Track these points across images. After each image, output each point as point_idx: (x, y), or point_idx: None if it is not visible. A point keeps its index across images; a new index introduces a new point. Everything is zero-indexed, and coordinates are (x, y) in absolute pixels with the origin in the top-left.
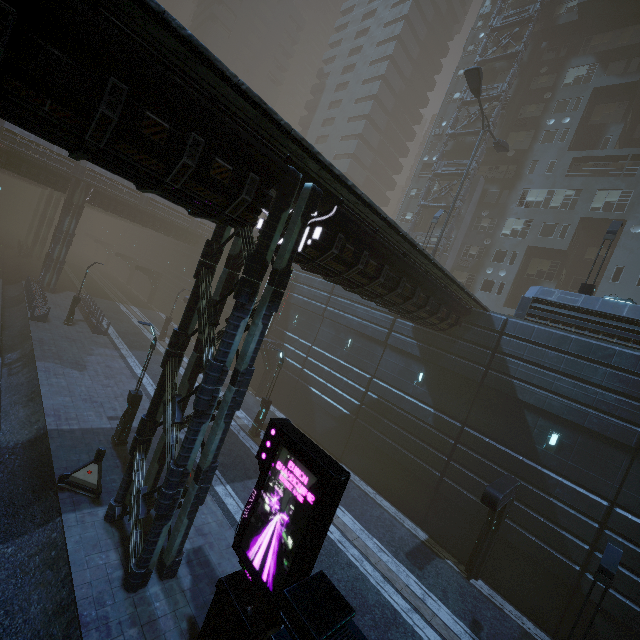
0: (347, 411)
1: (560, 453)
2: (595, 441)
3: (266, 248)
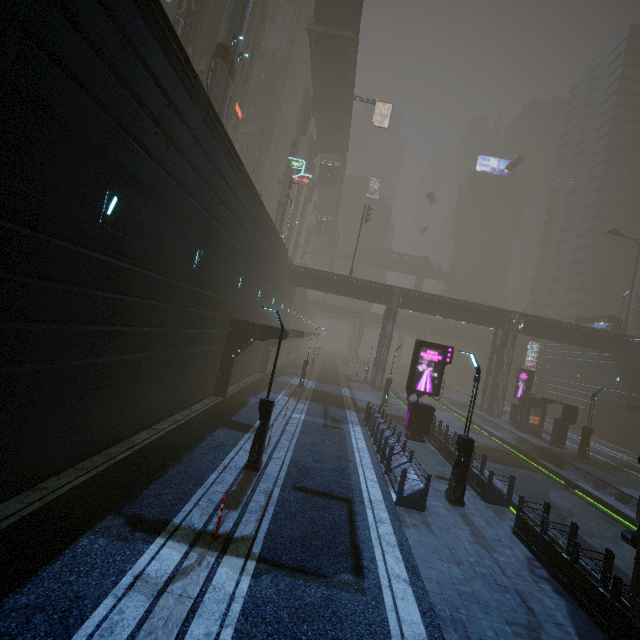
0: (585, 407)
1: None
2: None
3: (508, 331)
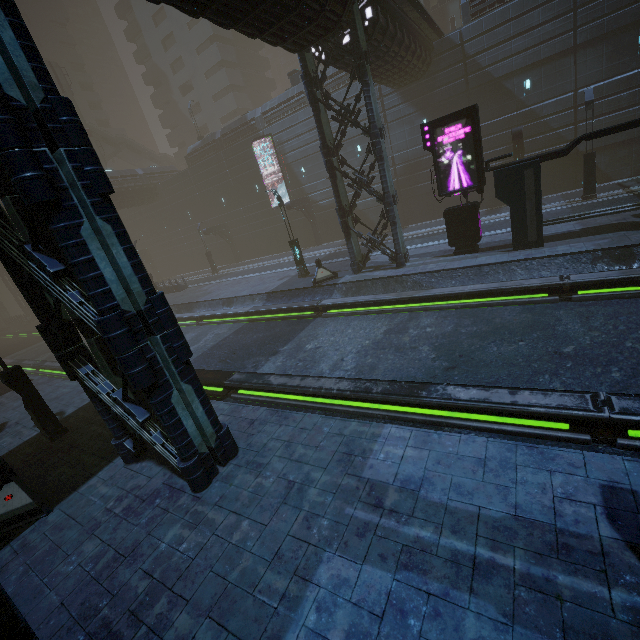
0: None
1: (535, 90)
2: (551, 64)
3: (358, 37)
